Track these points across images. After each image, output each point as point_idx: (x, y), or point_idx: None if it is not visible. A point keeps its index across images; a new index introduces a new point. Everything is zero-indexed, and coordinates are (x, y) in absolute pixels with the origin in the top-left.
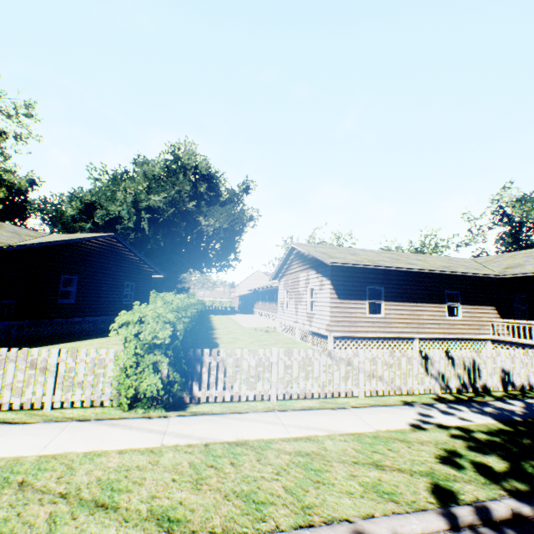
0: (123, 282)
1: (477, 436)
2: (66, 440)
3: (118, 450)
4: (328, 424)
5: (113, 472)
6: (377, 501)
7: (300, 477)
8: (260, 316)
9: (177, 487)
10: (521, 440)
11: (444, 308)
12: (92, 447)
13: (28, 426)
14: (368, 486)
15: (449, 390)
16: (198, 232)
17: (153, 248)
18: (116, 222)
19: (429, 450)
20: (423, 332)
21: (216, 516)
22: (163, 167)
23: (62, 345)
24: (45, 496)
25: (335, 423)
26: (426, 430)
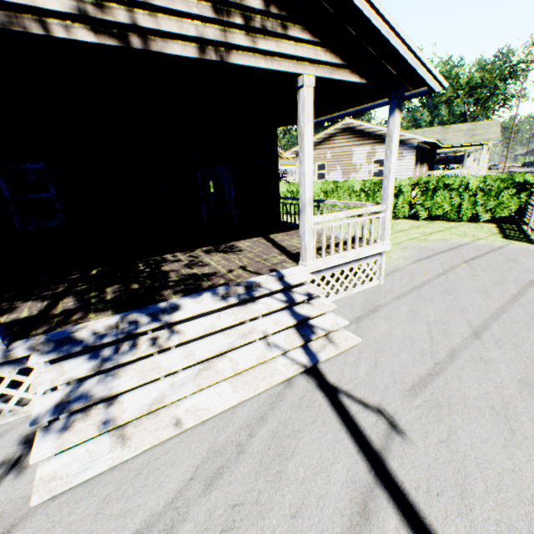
0: None
1: None
2: None
3: None
4: None
5: None
6: None
7: None
8: None
9: None
10: None
11: (423, 168)
12: None
13: None
14: None
15: None
16: None
17: None
18: None
19: None
20: None
21: None
22: None
23: None
24: None
25: None
26: None
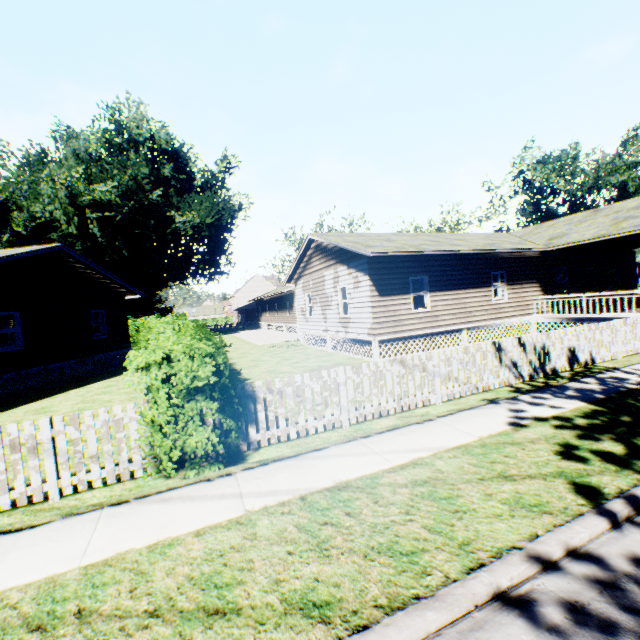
0: (87, 311)
1: (579, 423)
2: (110, 536)
3: (192, 532)
4: (425, 442)
5: (204, 563)
6: (530, 517)
7: (435, 511)
8: (271, 330)
9: (300, 561)
10: (618, 418)
11: (490, 292)
12: (153, 537)
13: (41, 530)
14: (511, 503)
15: (522, 380)
16: (171, 232)
17: (112, 260)
18: (48, 228)
19: (544, 448)
20: (471, 321)
21: (370, 585)
22: (102, 141)
23: (25, 407)
24: (126, 622)
25: (431, 439)
26: (528, 427)
